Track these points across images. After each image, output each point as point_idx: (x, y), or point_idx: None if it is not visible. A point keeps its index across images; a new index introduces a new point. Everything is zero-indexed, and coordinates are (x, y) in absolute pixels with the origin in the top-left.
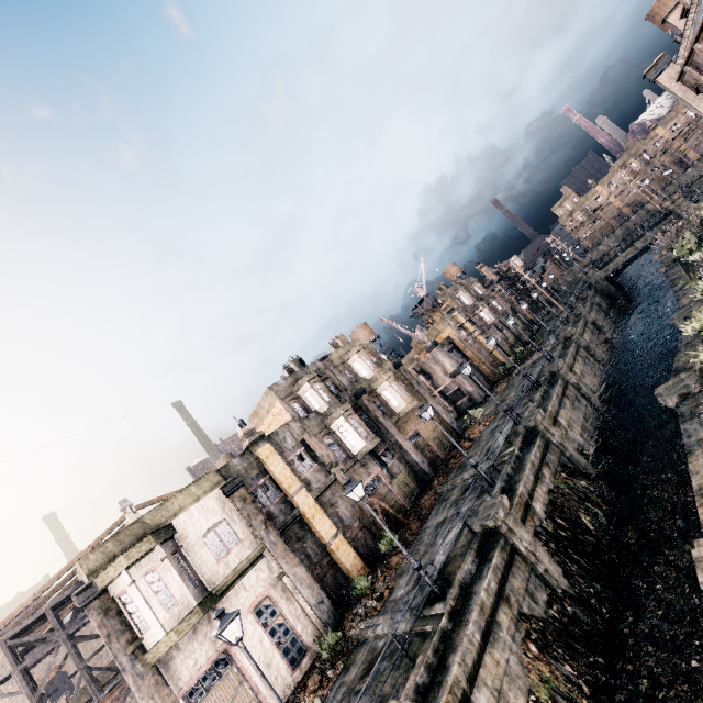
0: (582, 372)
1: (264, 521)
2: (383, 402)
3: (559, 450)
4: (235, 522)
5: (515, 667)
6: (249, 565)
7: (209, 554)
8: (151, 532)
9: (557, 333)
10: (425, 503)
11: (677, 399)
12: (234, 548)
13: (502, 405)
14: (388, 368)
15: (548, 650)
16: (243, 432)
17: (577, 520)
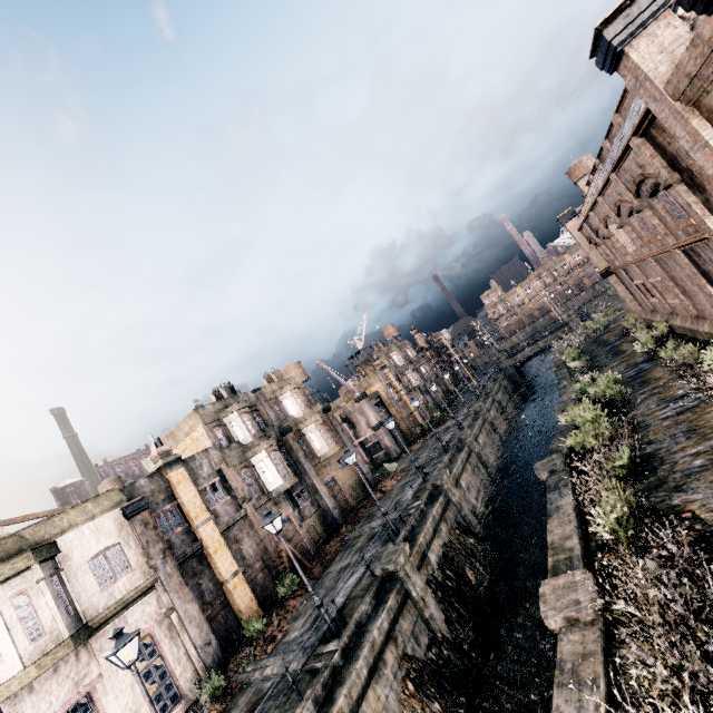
0: (485, 444)
1: (163, 549)
2: (307, 443)
3: (457, 509)
4: (130, 547)
5: (393, 703)
6: (137, 597)
7: (93, 580)
8: (28, 548)
9: (470, 405)
10: (331, 549)
11: (548, 474)
12: (123, 577)
13: (416, 462)
14: (317, 411)
15: (423, 689)
16: (158, 451)
17: (462, 573)
